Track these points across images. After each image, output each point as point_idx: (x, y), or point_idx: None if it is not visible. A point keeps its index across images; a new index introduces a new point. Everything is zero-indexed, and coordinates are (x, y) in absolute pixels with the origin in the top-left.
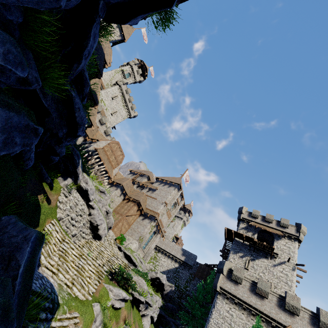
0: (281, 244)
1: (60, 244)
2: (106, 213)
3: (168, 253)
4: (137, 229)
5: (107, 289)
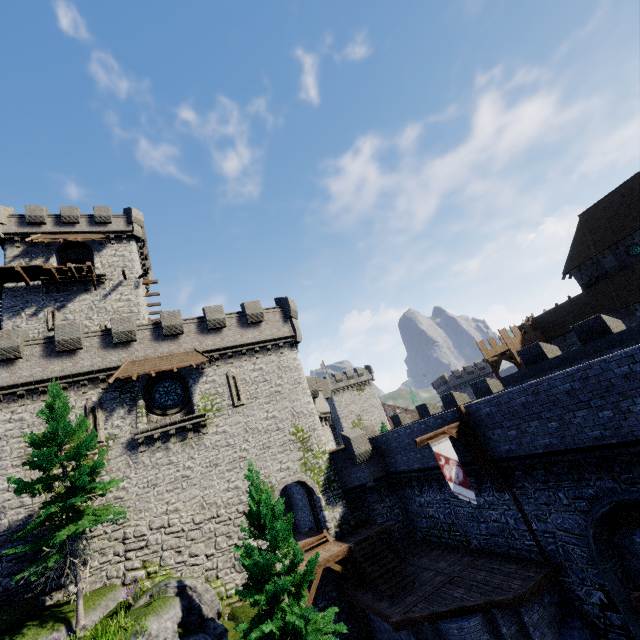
0: (108, 257)
1: None
2: None
3: None
4: None
5: None
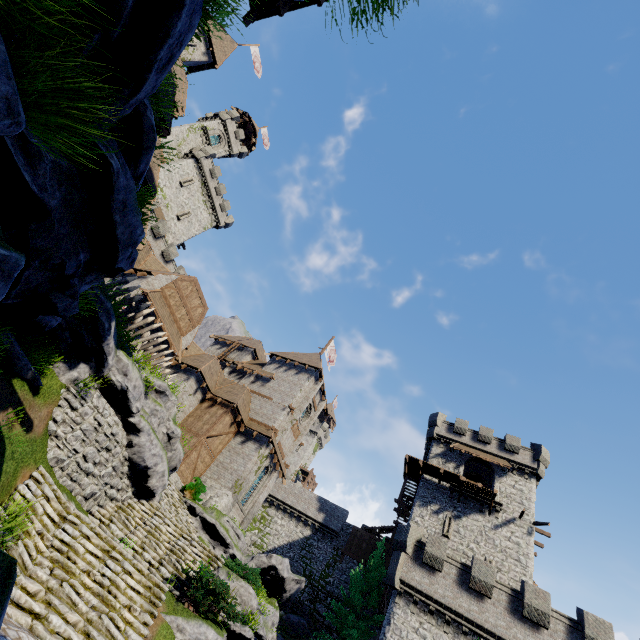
0: (506, 485)
1: (55, 529)
2: (168, 439)
3: (290, 509)
4: (229, 465)
5: (171, 629)
